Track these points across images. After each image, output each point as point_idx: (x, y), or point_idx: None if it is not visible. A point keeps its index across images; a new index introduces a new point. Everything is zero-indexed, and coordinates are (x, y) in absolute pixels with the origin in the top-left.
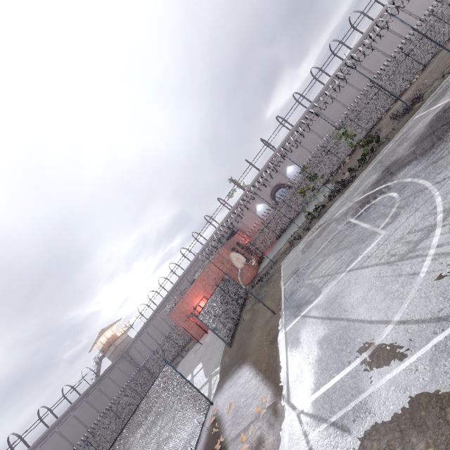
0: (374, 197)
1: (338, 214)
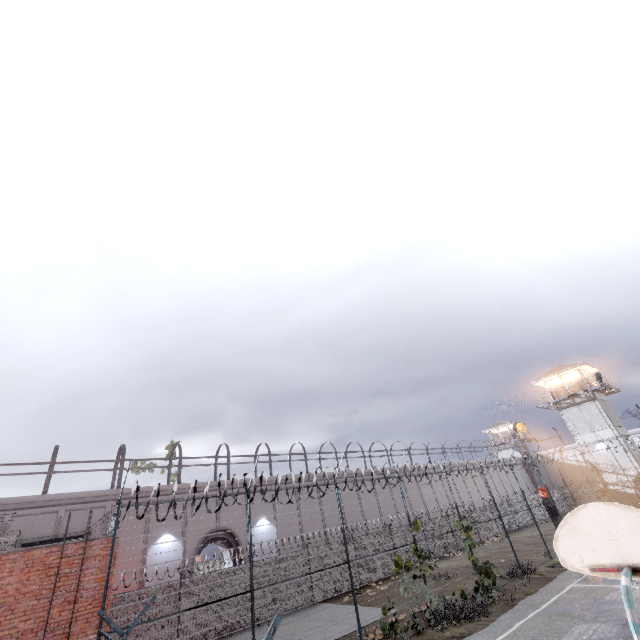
0: None
1: None
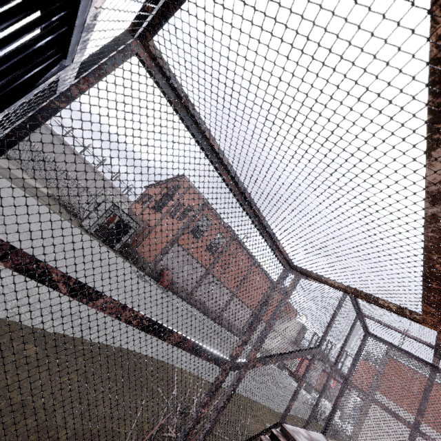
0: None
1: None
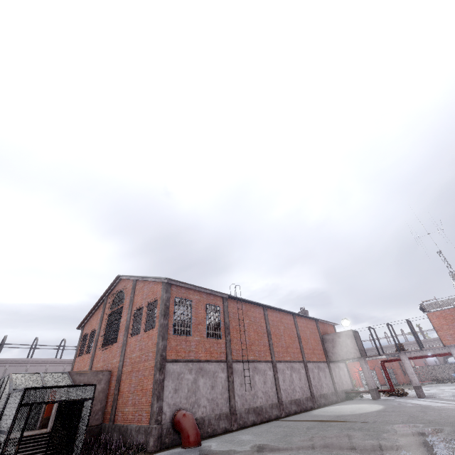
0: None
1: None
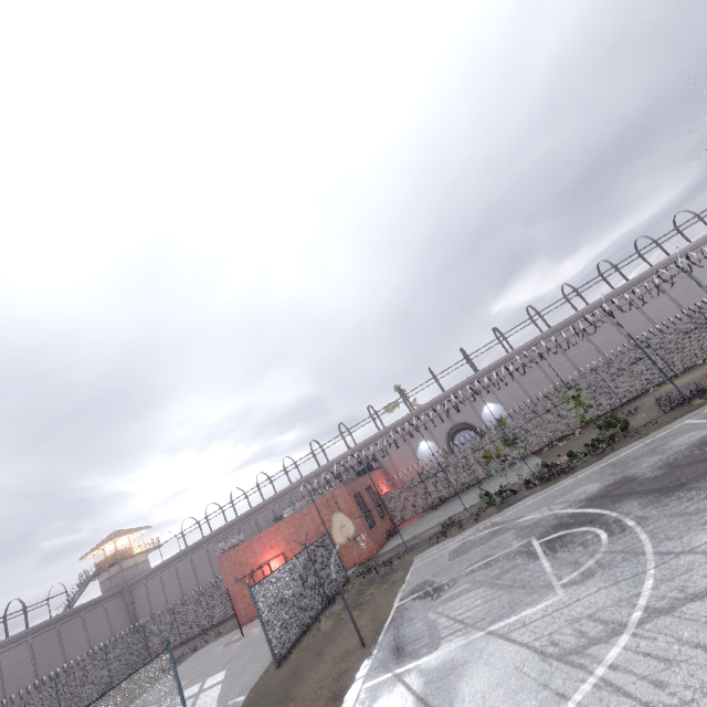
0: (579, 522)
1: (524, 520)
